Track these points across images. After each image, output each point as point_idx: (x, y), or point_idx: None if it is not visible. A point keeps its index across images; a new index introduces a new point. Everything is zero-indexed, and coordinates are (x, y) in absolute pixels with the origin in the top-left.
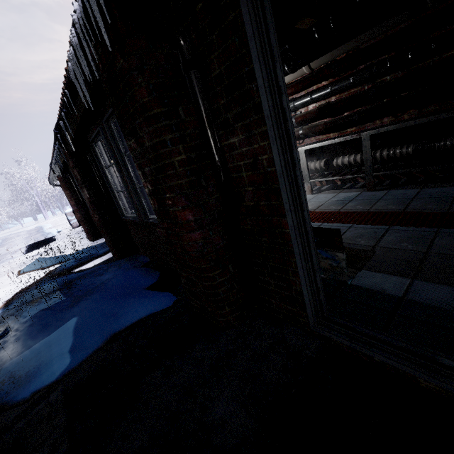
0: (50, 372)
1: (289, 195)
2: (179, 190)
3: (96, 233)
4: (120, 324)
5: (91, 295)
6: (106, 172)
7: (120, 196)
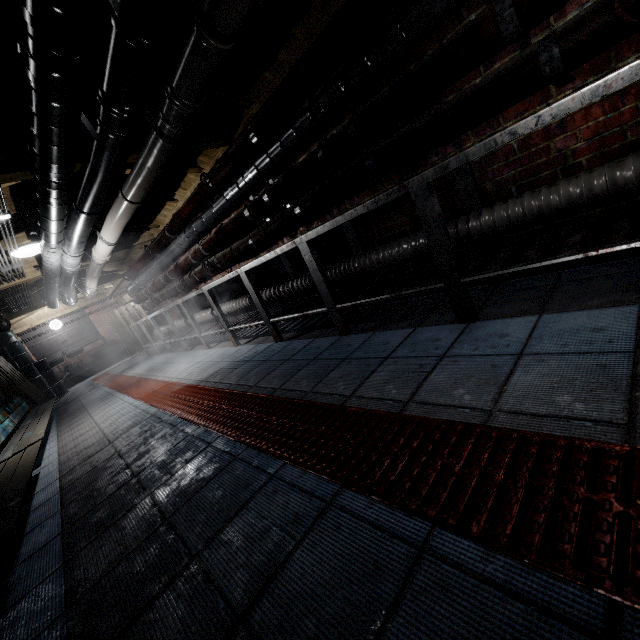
0: None
1: None
2: None
3: None
4: None
5: None
6: None
7: None
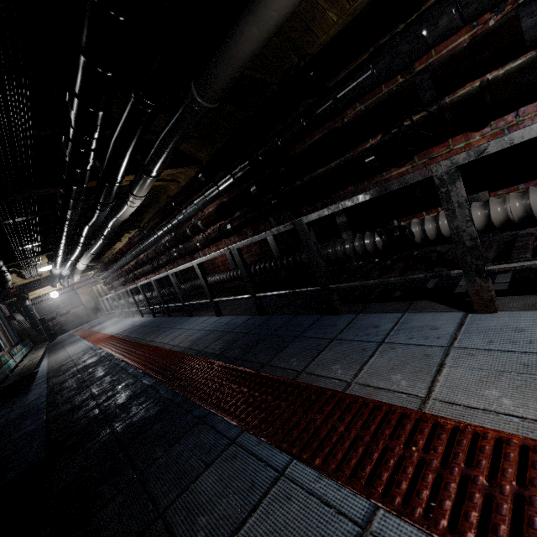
0: None
1: None
2: None
3: None
4: None
5: None
6: None
7: None
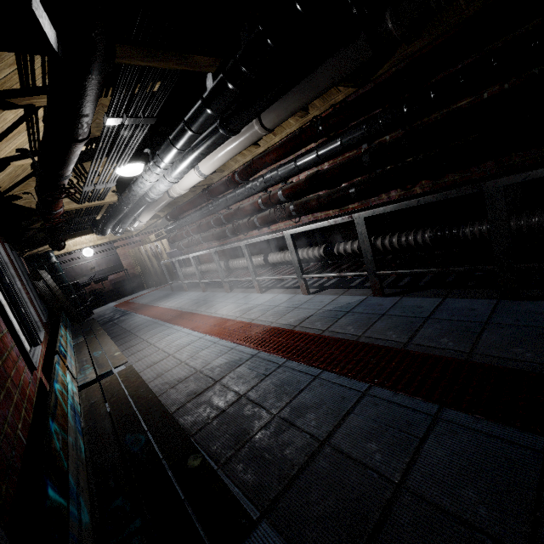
0: None
1: None
2: None
3: None
4: None
5: None
6: None
7: (26, 305)
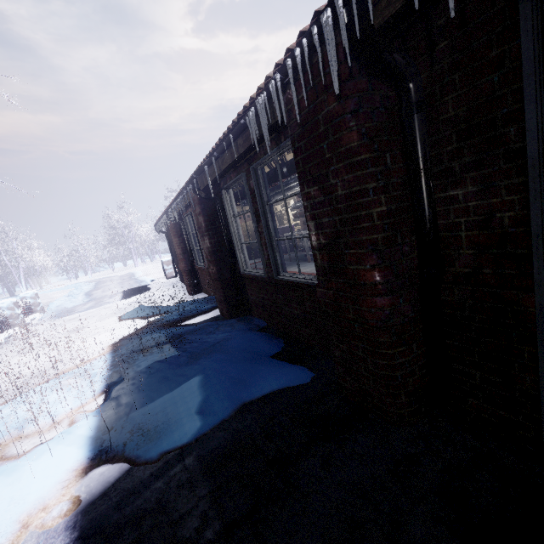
0: (182, 432)
1: None
2: (372, 246)
3: (196, 287)
4: (250, 393)
5: (211, 354)
6: (232, 221)
7: (243, 248)
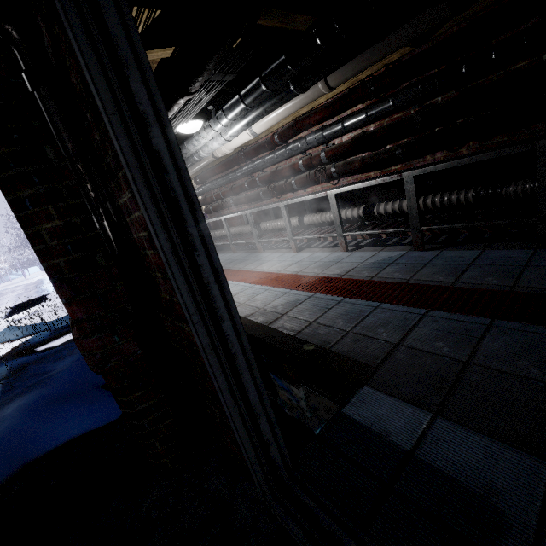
0: None
1: (188, 298)
2: (57, 274)
3: None
4: (38, 448)
5: (27, 394)
6: None
7: None
